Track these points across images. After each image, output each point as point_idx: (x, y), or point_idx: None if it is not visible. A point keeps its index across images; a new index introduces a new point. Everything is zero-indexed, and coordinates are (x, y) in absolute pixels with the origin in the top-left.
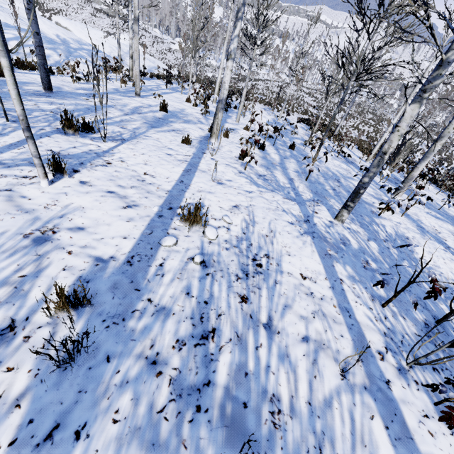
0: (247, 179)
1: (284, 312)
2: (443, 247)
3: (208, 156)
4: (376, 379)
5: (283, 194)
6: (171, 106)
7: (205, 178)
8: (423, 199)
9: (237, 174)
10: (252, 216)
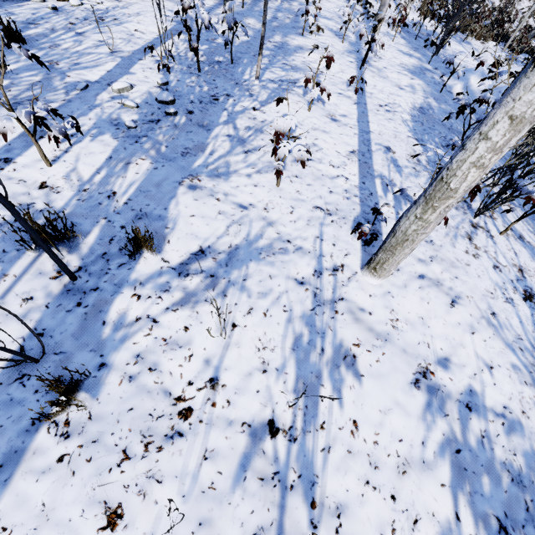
0: None
1: (98, 33)
2: (352, 61)
3: None
4: (134, 57)
5: None
6: None
7: None
8: (348, 10)
9: None
10: (128, 6)
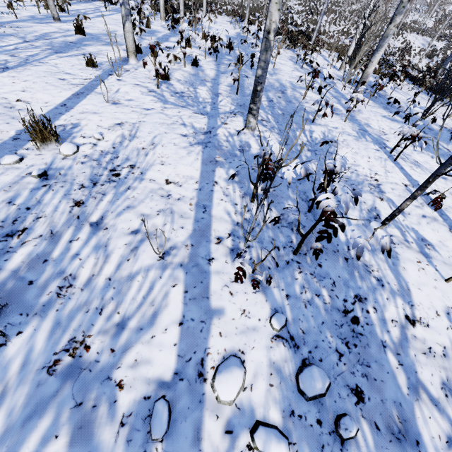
0: (156, 97)
1: (123, 212)
2: (376, 148)
3: (114, 77)
4: (199, 258)
5: (195, 109)
6: (98, 29)
7: (98, 100)
8: (361, 96)
9: (146, 93)
10: (135, 132)
